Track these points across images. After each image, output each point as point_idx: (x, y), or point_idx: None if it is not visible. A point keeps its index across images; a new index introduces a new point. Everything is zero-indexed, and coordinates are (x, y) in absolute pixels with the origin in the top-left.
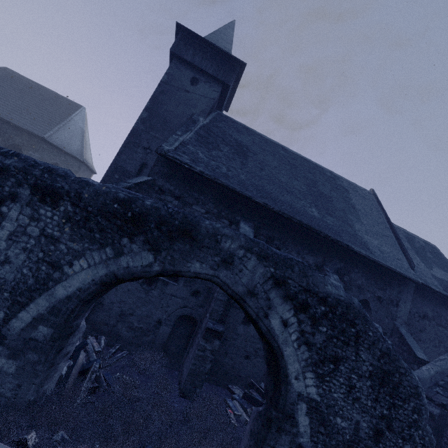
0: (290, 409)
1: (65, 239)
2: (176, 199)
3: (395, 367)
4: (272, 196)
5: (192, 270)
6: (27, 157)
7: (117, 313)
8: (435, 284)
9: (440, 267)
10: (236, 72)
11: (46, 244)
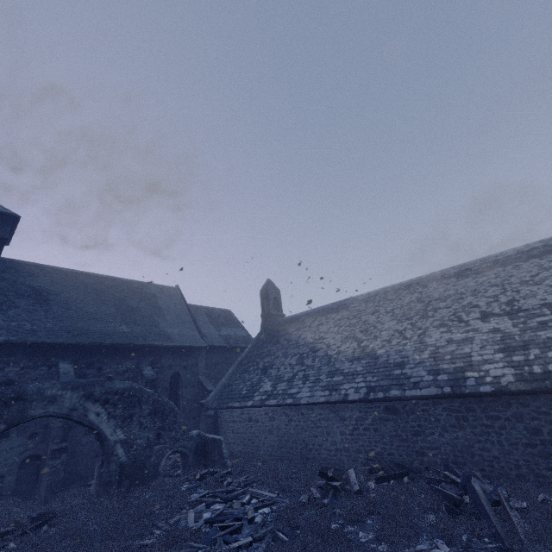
0: (112, 450)
1: None
2: None
3: (161, 404)
4: (84, 331)
5: (29, 416)
6: None
7: None
8: (219, 341)
9: (228, 326)
10: (10, 224)
11: None
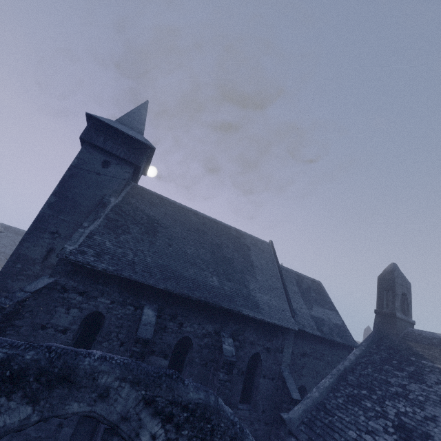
0: None
1: None
2: (80, 294)
3: None
4: (176, 274)
5: (70, 411)
6: None
7: None
8: (311, 325)
9: (319, 304)
10: (146, 155)
11: None
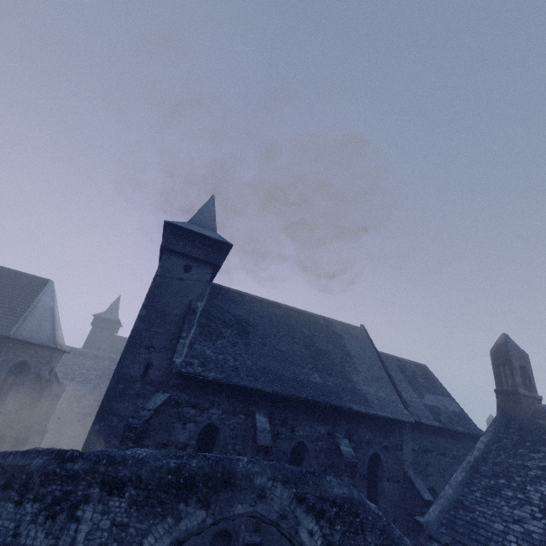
0: None
1: (133, 521)
2: (193, 407)
3: (391, 539)
4: (278, 375)
5: (236, 513)
6: (88, 454)
7: None
8: (427, 415)
9: (430, 390)
10: (224, 252)
11: (118, 533)
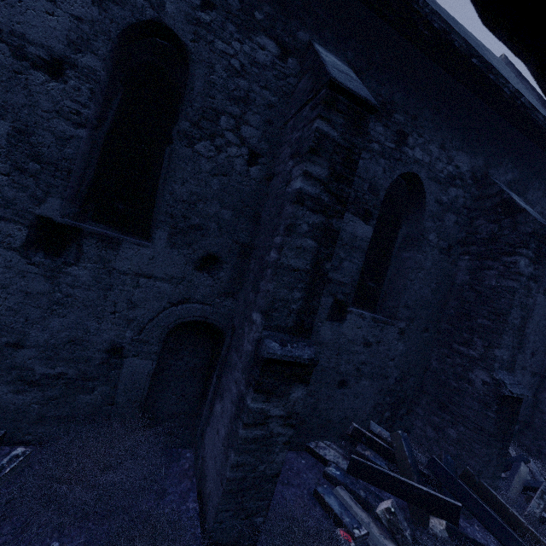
0: None
1: None
2: None
3: None
4: None
5: None
6: None
7: None
8: None
9: None
10: None
11: None
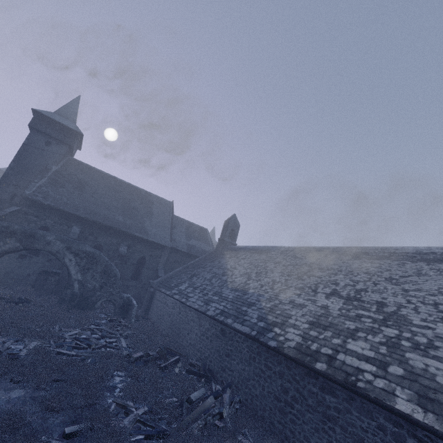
0: (72, 283)
1: None
2: (36, 217)
3: (109, 269)
4: (94, 212)
5: (35, 247)
6: None
7: (4, 273)
8: (183, 247)
9: (198, 239)
10: (77, 138)
11: None
